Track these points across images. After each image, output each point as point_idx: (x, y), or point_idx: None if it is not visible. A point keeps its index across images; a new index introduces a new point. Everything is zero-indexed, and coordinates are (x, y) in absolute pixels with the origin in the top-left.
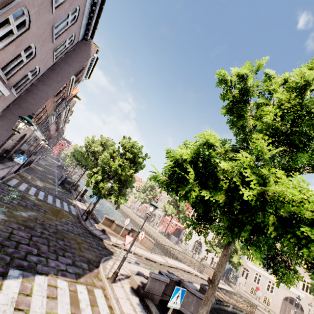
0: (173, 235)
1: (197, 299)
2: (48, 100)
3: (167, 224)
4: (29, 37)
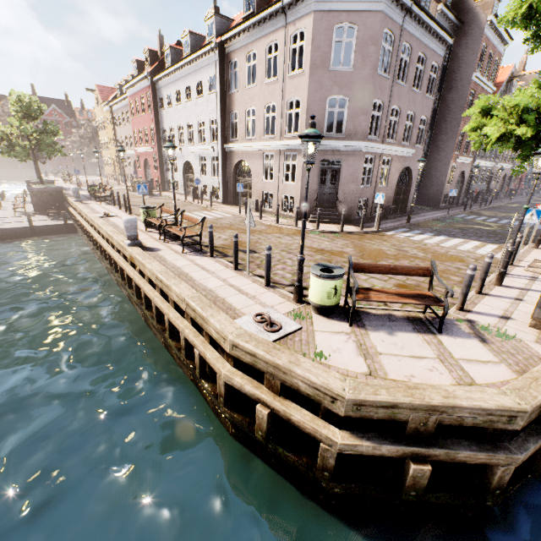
0: None
1: None
2: (459, 124)
3: None
4: (403, 112)
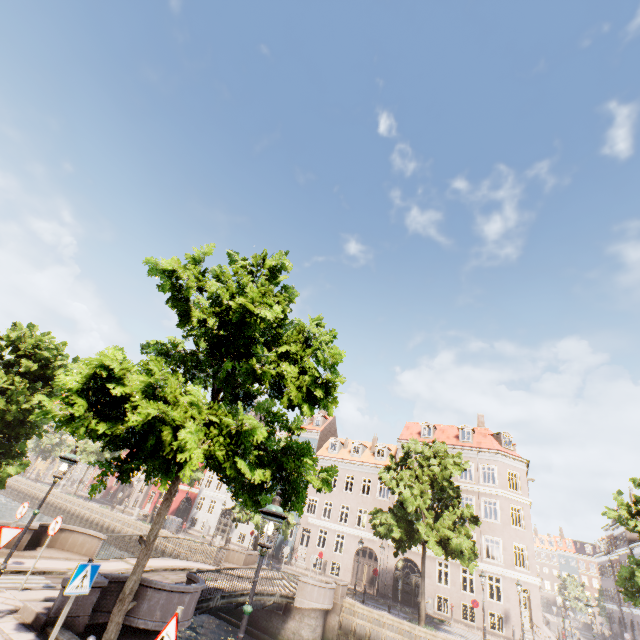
0: (176, 515)
1: (169, 595)
2: None
3: (162, 496)
4: None
